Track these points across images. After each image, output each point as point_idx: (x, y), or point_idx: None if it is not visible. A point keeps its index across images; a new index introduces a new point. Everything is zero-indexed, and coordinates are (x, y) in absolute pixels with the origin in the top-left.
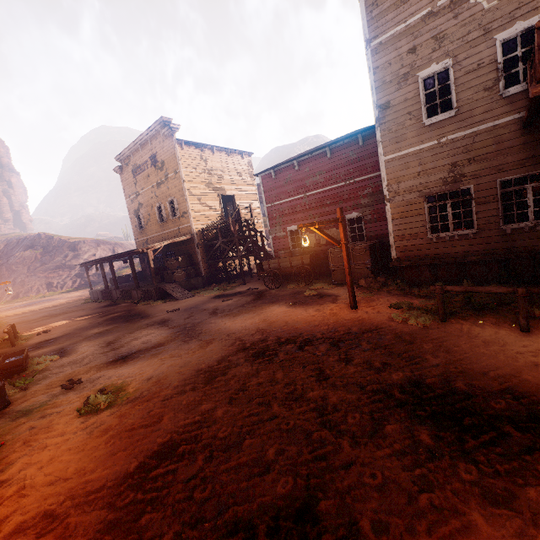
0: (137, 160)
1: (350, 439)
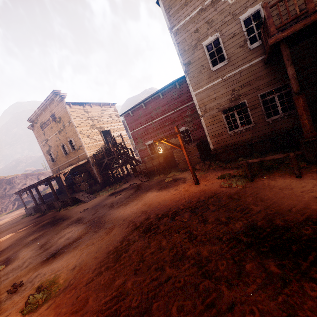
0: (43, 119)
1: (226, 283)
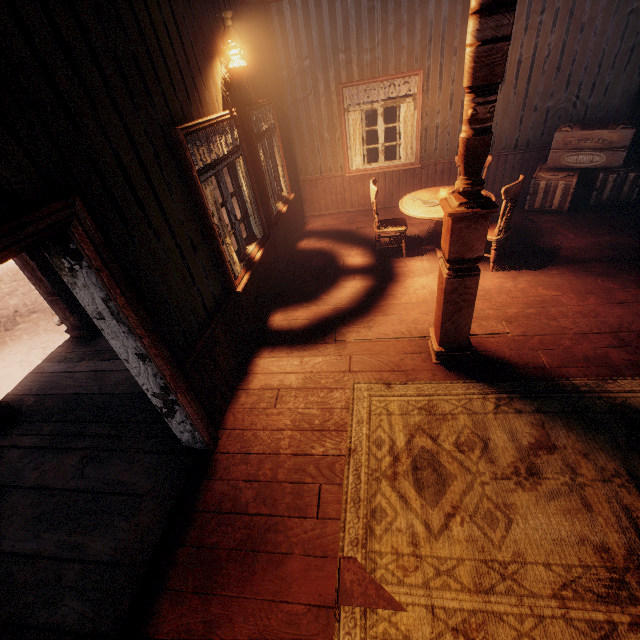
0: None
1: None
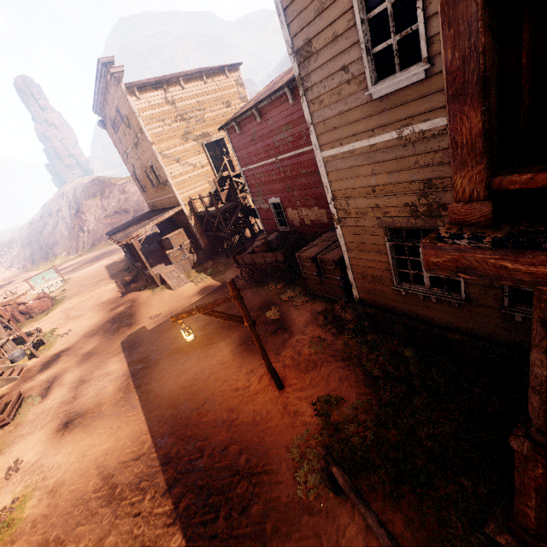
0: (110, 114)
1: None
